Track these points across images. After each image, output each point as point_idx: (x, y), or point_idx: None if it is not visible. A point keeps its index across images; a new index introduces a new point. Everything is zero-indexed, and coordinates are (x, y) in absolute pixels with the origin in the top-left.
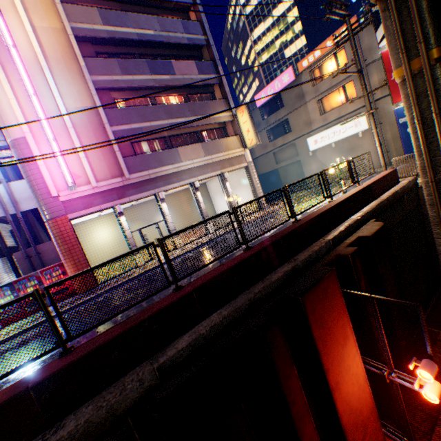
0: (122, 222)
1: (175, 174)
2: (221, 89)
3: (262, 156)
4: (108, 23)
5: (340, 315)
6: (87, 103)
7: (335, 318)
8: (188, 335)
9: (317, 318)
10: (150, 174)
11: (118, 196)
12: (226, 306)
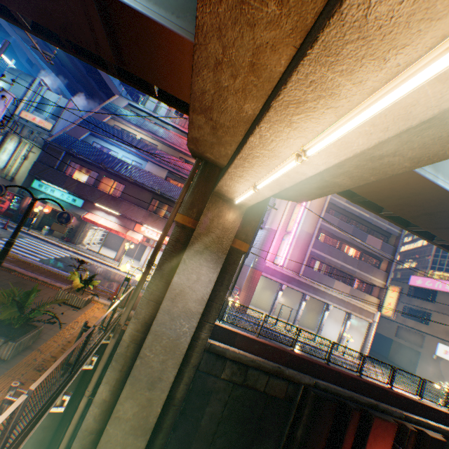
0: (279, 294)
1: (322, 291)
2: (388, 264)
3: (385, 318)
4: (348, 202)
5: (384, 446)
6: (310, 230)
7: (381, 444)
8: (324, 382)
9: (374, 432)
10: (310, 282)
11: (287, 280)
12: (340, 387)
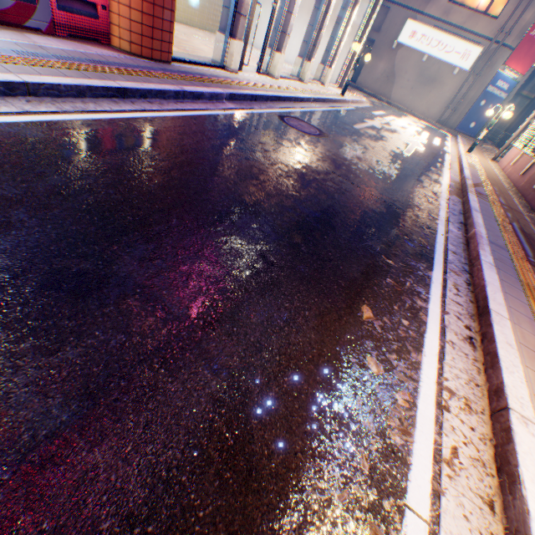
0: None
1: None
2: None
3: None
4: None
5: None
6: None
7: None
8: None
9: None
10: None
11: None
12: None
